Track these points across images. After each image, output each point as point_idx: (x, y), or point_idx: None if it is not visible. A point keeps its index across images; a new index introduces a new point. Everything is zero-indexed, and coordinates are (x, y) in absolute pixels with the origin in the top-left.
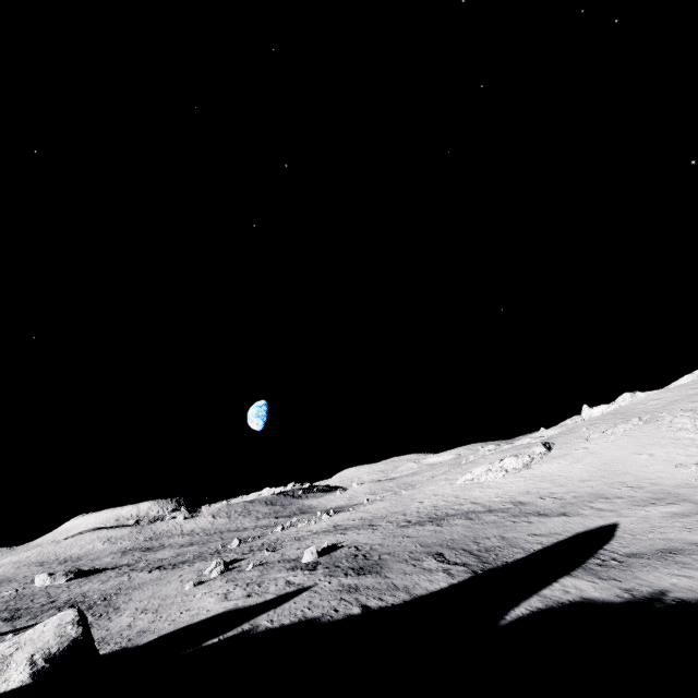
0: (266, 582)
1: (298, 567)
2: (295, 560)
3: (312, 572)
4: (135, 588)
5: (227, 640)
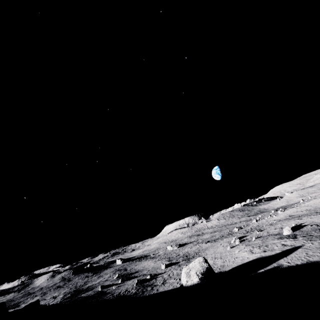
0: (269, 245)
1: (283, 237)
2: (277, 234)
3: (295, 239)
4: (205, 249)
5: (269, 270)
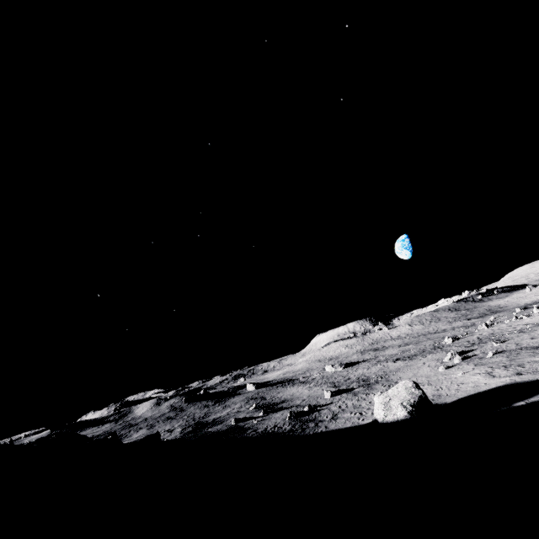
0: (527, 364)
1: None
2: None
3: None
4: (395, 371)
5: (536, 404)
